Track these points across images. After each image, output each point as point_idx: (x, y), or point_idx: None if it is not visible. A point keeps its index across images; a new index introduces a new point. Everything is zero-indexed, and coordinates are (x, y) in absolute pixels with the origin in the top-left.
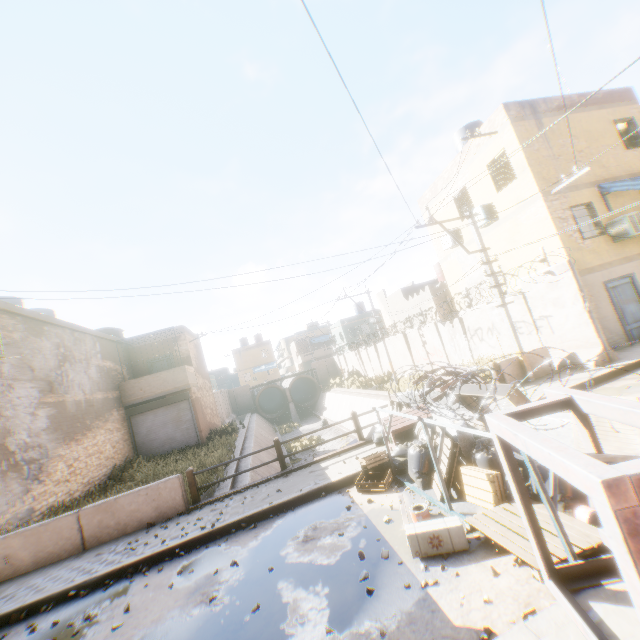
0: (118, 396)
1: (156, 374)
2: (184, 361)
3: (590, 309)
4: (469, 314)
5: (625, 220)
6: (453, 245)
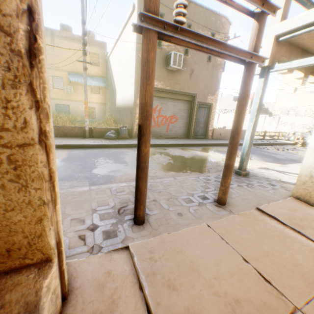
0: None
1: None
2: None
3: None
4: (284, 117)
5: None
6: (292, 92)
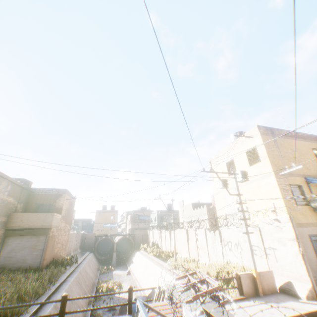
0: (6, 221)
1: (36, 213)
2: (58, 210)
3: (303, 253)
4: (225, 230)
5: None
6: (222, 187)
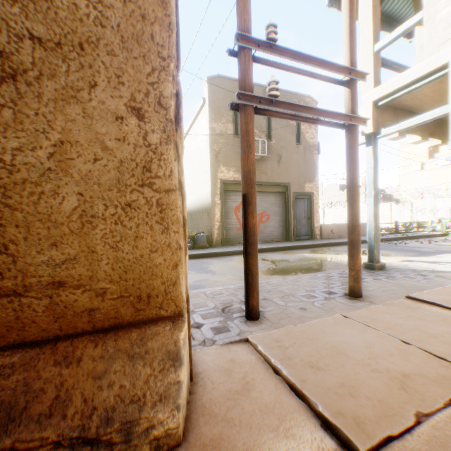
0: None
1: None
2: None
3: None
4: (418, 202)
5: None
6: (419, 169)
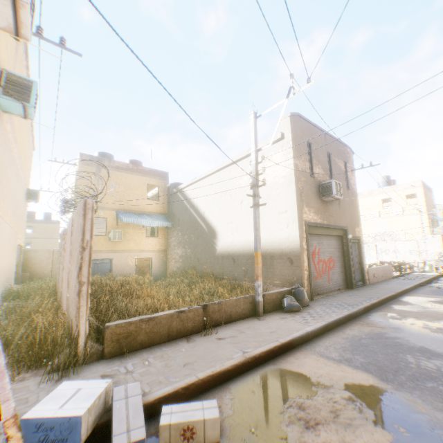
0: None
1: None
2: None
3: None
4: (381, 244)
5: (440, 229)
6: (378, 216)
